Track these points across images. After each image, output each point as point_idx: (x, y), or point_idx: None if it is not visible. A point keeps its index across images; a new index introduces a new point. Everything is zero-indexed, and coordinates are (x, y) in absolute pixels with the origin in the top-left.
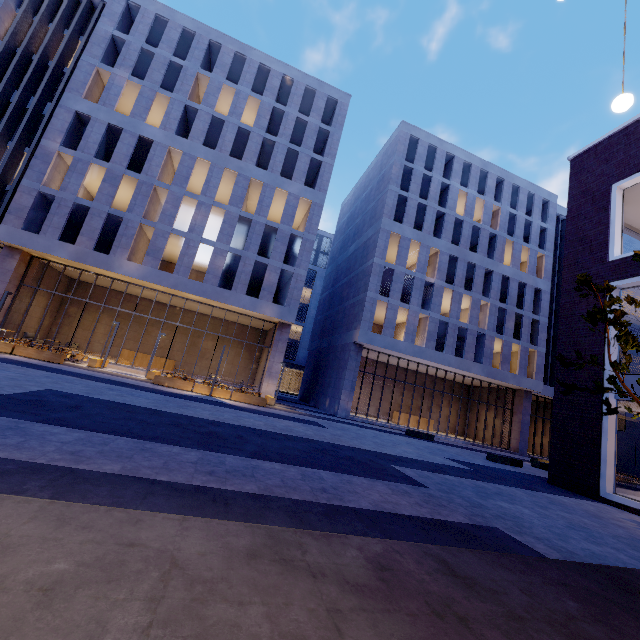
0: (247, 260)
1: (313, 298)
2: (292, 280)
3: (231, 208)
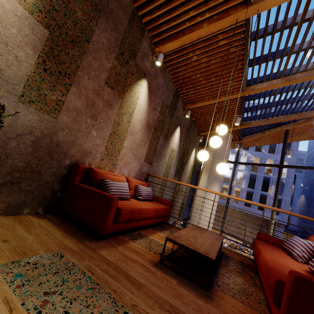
0: (256, 193)
1: (295, 190)
2: (282, 202)
3: (246, 171)
